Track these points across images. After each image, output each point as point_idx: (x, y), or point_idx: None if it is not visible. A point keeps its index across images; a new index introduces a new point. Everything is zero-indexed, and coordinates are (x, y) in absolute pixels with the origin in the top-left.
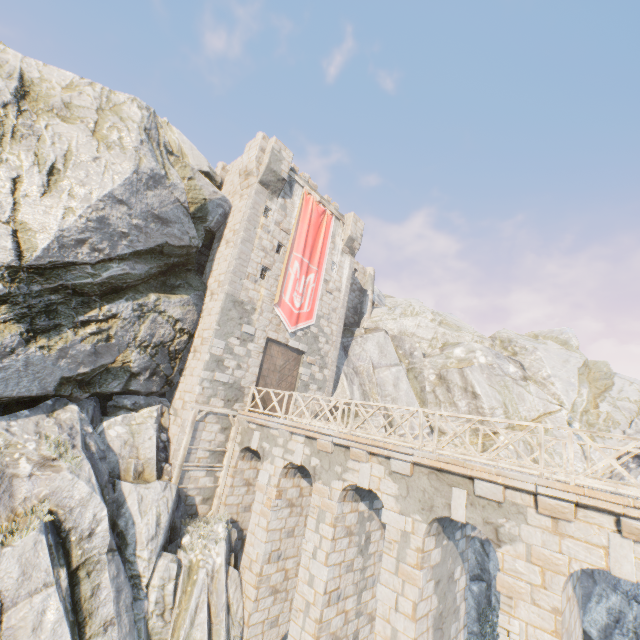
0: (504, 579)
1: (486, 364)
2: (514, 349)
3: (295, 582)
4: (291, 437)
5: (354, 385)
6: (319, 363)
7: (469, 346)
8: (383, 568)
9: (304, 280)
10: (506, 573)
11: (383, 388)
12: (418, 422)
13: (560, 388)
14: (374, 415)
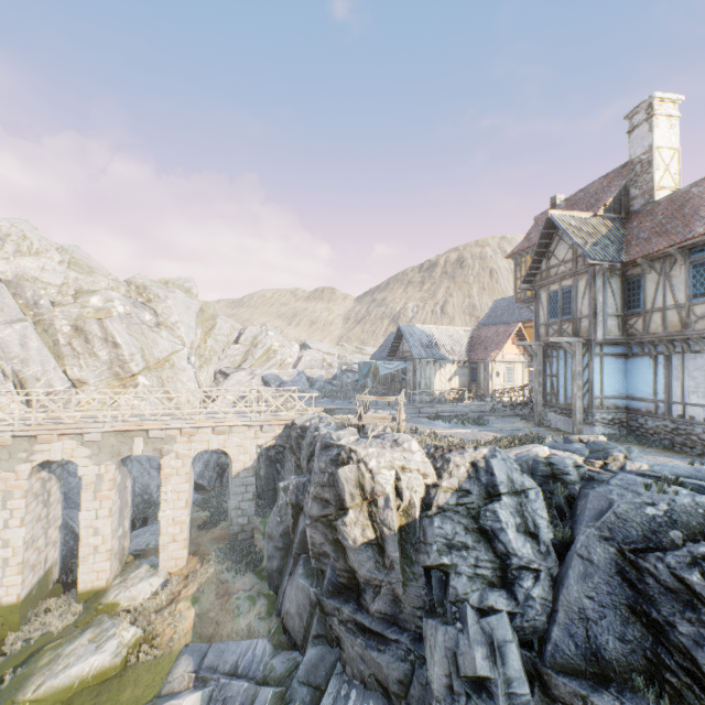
0: (165, 472)
1: (126, 313)
2: (150, 296)
3: None
4: None
5: None
6: None
7: (108, 295)
8: (84, 502)
9: None
10: (166, 469)
11: (7, 350)
12: (58, 379)
13: (185, 332)
14: (1, 383)
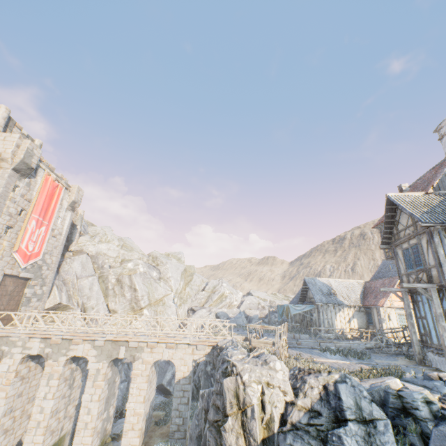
0: (134, 372)
1: (143, 272)
2: (158, 262)
3: (19, 422)
4: (29, 340)
5: (63, 292)
6: (41, 283)
7: (136, 262)
8: (86, 387)
9: (38, 232)
10: (135, 370)
11: (83, 291)
12: (102, 308)
13: (173, 283)
14: (75, 309)
